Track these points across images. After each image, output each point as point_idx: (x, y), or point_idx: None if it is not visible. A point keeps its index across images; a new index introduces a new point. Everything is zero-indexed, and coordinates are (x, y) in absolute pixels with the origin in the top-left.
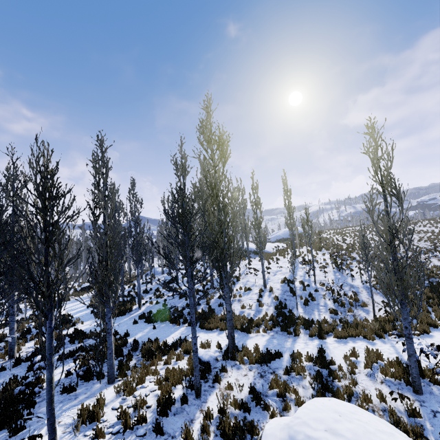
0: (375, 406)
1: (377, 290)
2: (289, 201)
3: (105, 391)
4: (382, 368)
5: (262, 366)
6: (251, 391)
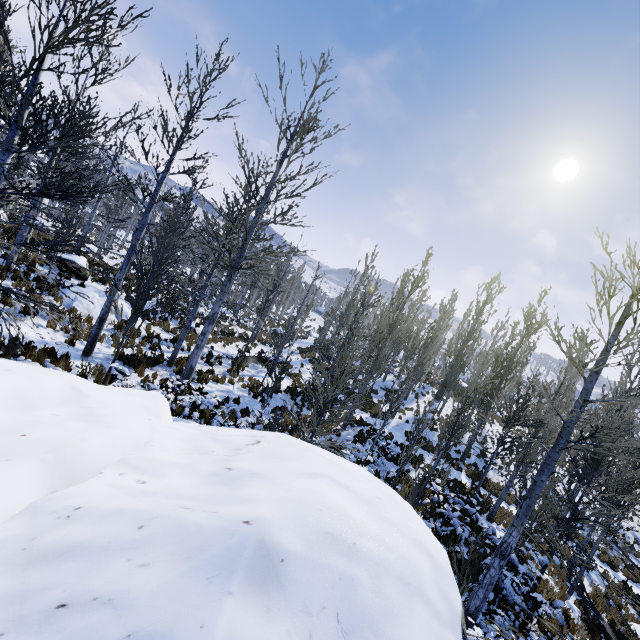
0: None
1: None
2: None
3: (496, 529)
4: None
5: None
6: (595, 590)
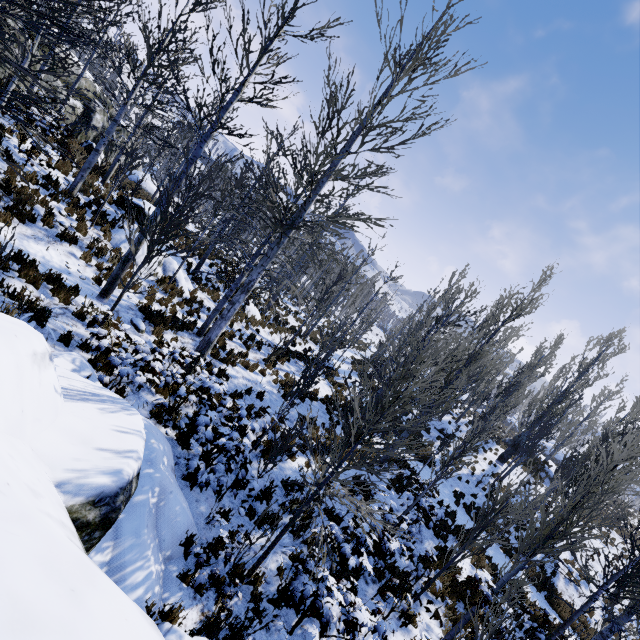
0: None
1: None
2: None
3: None
4: None
5: None
6: None
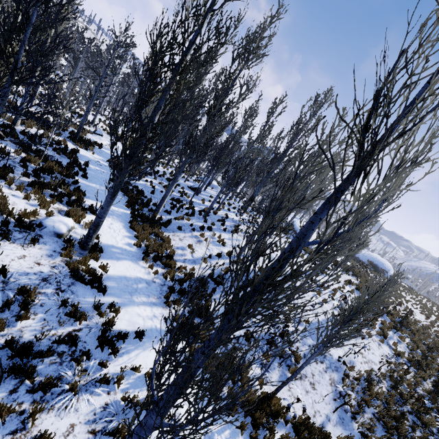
0: (26, 433)
1: (341, 383)
2: (380, 210)
3: None
4: (119, 425)
5: (72, 278)
6: (1, 272)
